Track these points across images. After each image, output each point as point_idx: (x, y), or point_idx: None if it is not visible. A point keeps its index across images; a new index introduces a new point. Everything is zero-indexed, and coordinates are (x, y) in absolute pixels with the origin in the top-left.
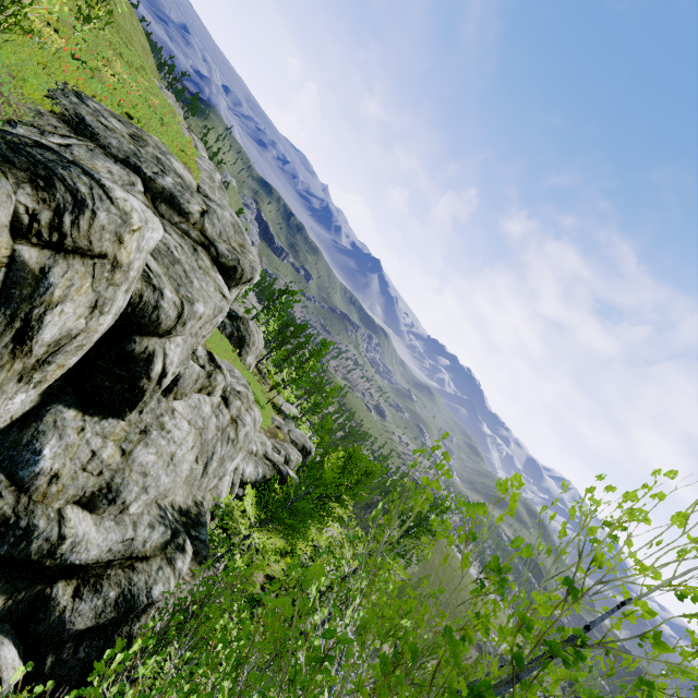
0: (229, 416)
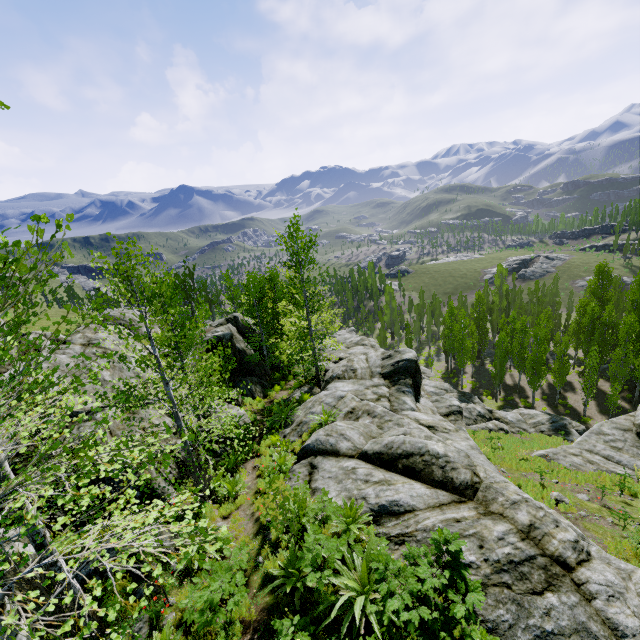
0: (78, 346)
